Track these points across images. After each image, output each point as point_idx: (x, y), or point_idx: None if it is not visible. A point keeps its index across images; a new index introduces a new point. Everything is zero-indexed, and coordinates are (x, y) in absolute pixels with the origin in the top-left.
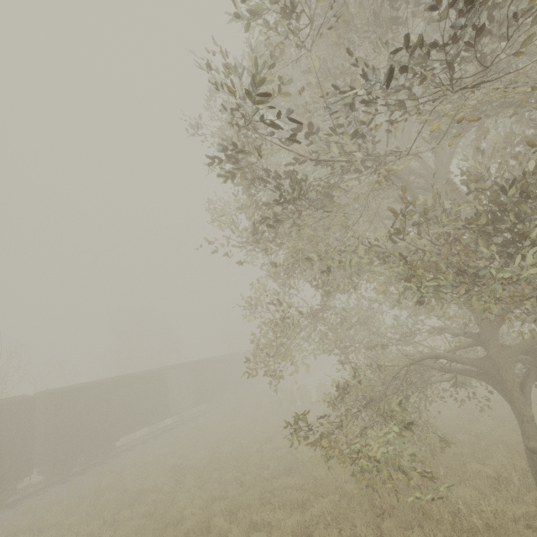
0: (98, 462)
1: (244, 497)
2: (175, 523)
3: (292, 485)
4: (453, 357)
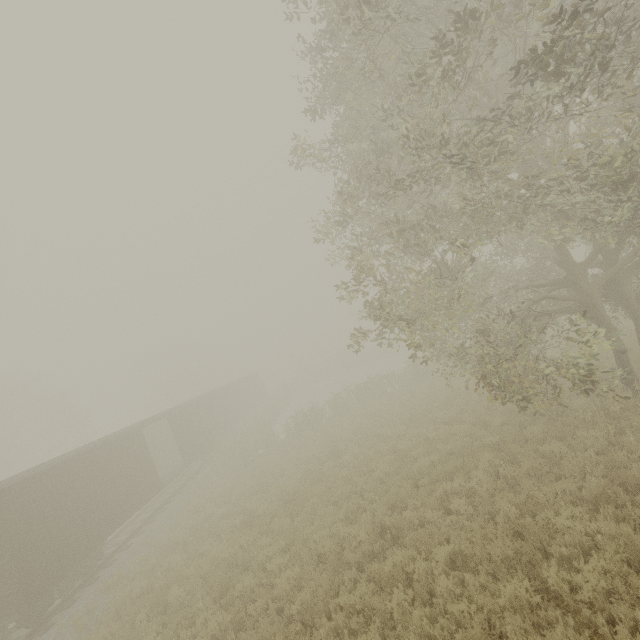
0: (84, 582)
1: (403, 489)
2: (339, 549)
3: (430, 463)
4: (558, 297)
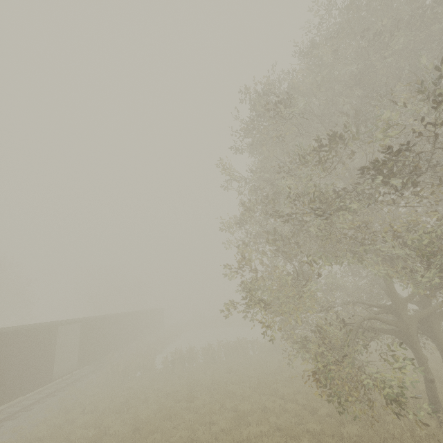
0: None
1: None
2: None
3: (259, 433)
4: (383, 319)
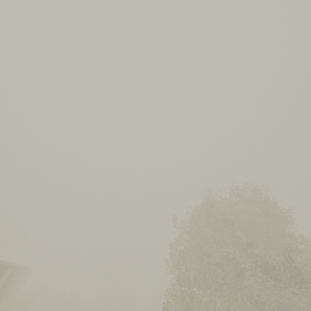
0: None
1: None
2: None
3: None
4: None
